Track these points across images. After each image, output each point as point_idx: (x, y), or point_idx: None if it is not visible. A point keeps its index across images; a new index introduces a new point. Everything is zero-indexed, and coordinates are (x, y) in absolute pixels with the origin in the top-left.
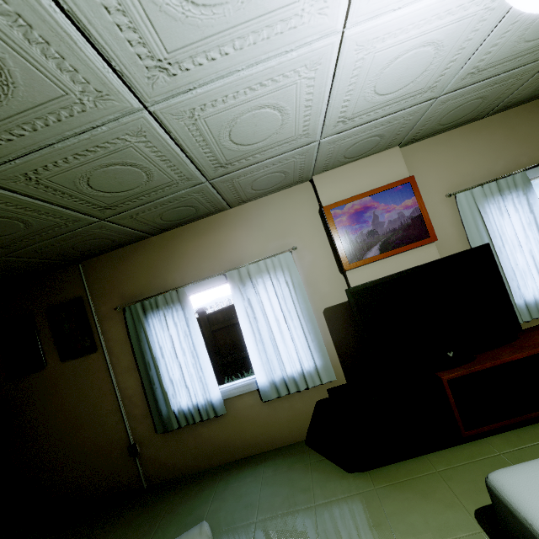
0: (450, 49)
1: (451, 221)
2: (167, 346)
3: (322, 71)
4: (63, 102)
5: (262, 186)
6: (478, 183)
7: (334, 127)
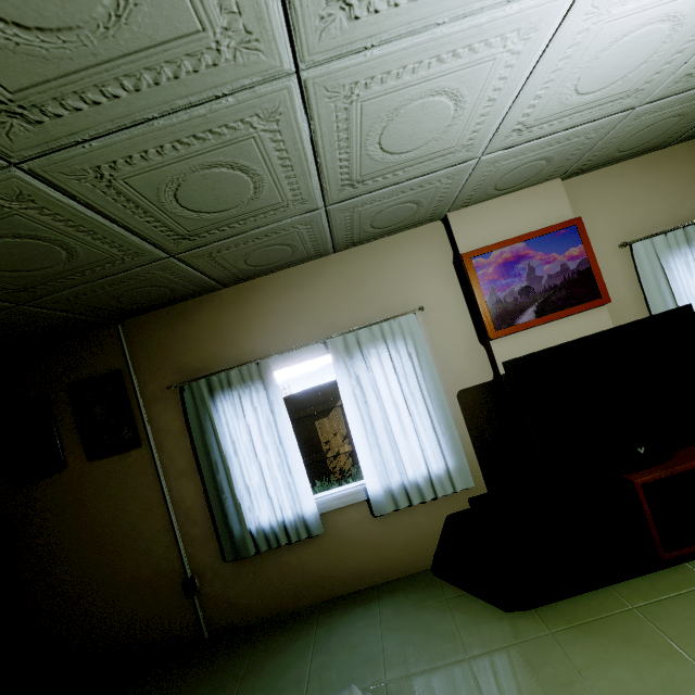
0: (686, 31)
1: (625, 279)
2: (242, 440)
3: (534, 42)
4: (193, 44)
5: (384, 222)
6: (659, 230)
7: (505, 139)
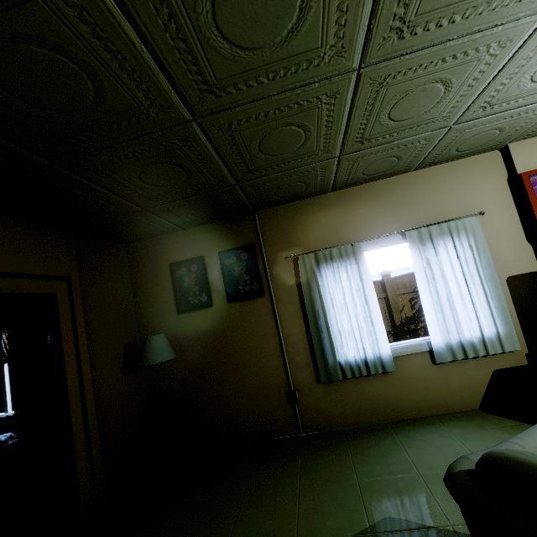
0: None
1: None
2: (338, 297)
3: None
4: None
5: (466, 146)
6: None
7: None
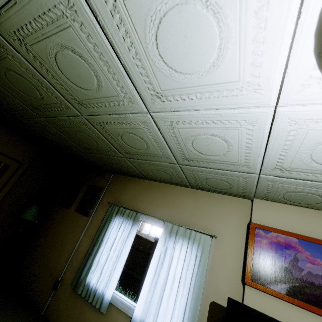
0: None
1: None
2: (111, 239)
3: (259, 128)
4: (117, 98)
5: (213, 185)
6: None
7: (272, 170)
